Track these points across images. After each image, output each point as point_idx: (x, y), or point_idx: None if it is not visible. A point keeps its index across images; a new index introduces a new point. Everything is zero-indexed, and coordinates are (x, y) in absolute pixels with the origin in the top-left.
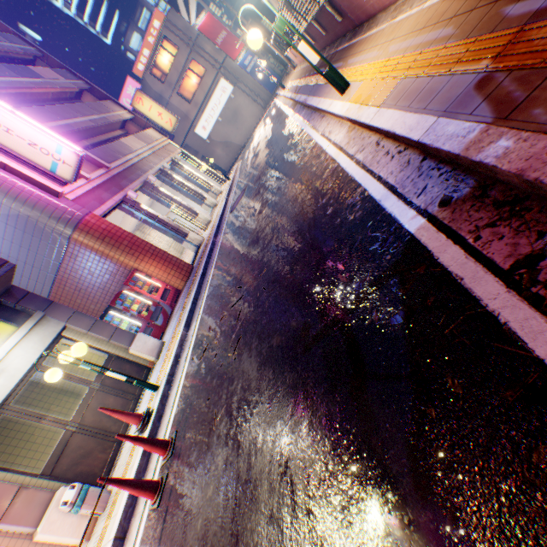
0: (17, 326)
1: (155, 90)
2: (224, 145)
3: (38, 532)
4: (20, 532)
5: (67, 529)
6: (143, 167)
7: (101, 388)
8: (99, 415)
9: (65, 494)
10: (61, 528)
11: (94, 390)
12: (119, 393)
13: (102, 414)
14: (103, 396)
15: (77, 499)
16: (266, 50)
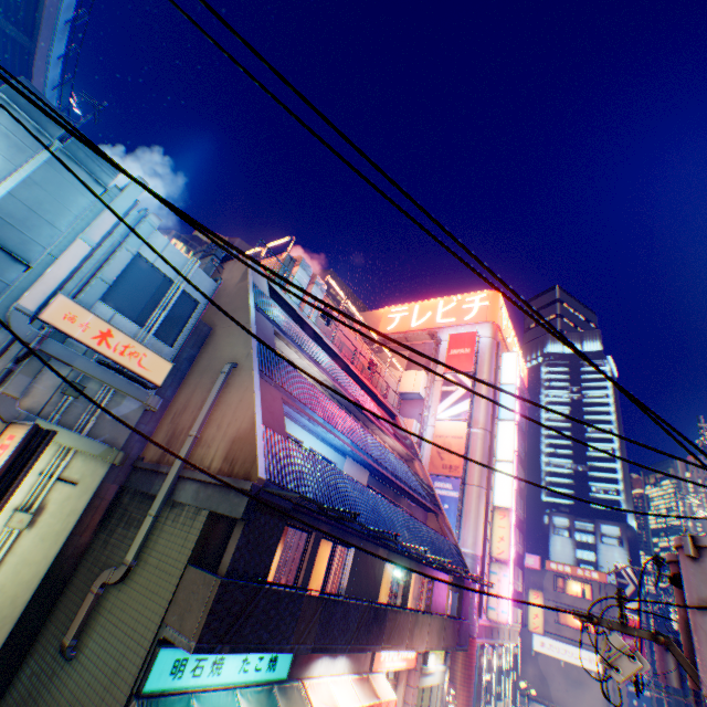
0: (442, 660)
1: (543, 580)
2: (539, 673)
3: None
4: None
5: None
6: (500, 631)
7: None
8: None
9: None
10: None
11: None
12: None
13: None
14: None
15: None
16: (665, 688)
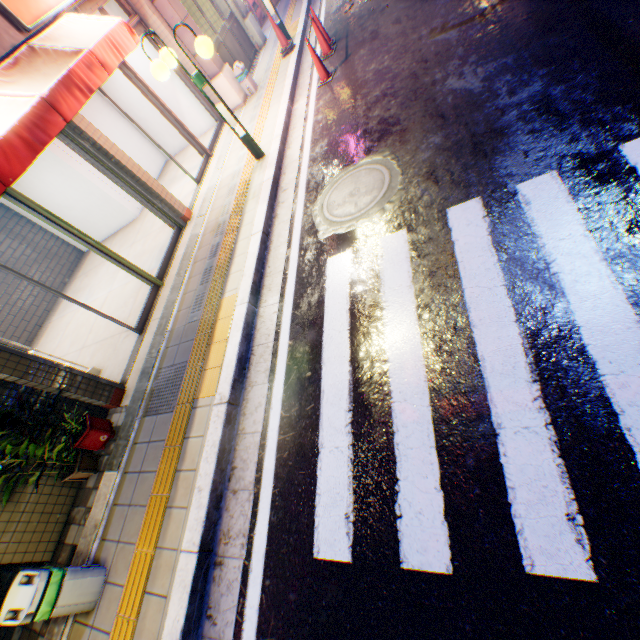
0: None
1: None
2: None
3: (220, 76)
4: (205, 73)
5: (234, 89)
6: None
7: (231, 32)
8: (233, 49)
9: (236, 65)
10: (232, 86)
11: (227, 28)
12: (241, 47)
13: (234, 51)
14: (233, 39)
15: (244, 72)
16: None
